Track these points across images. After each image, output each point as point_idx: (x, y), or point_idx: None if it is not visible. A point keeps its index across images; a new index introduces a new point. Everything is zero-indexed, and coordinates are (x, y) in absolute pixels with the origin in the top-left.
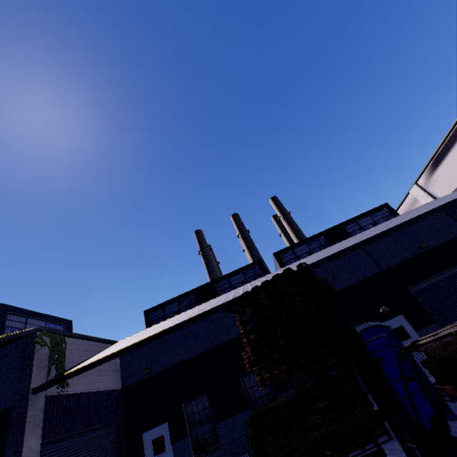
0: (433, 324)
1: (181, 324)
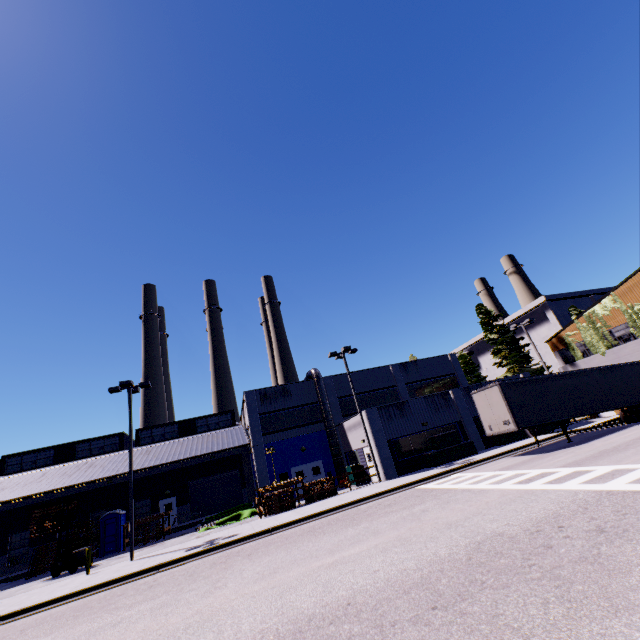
0: (187, 504)
1: (15, 499)
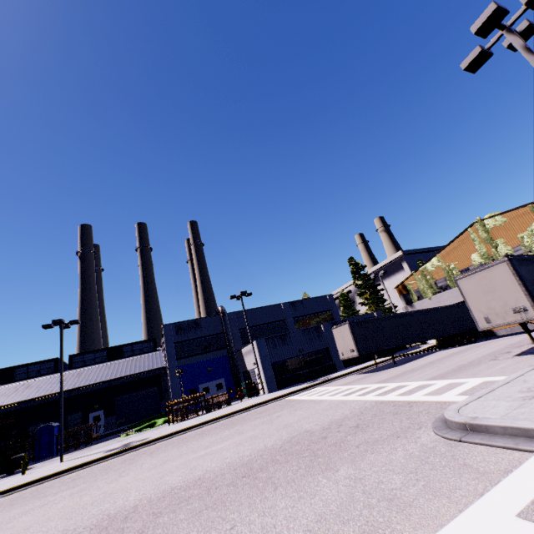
0: (114, 415)
1: None
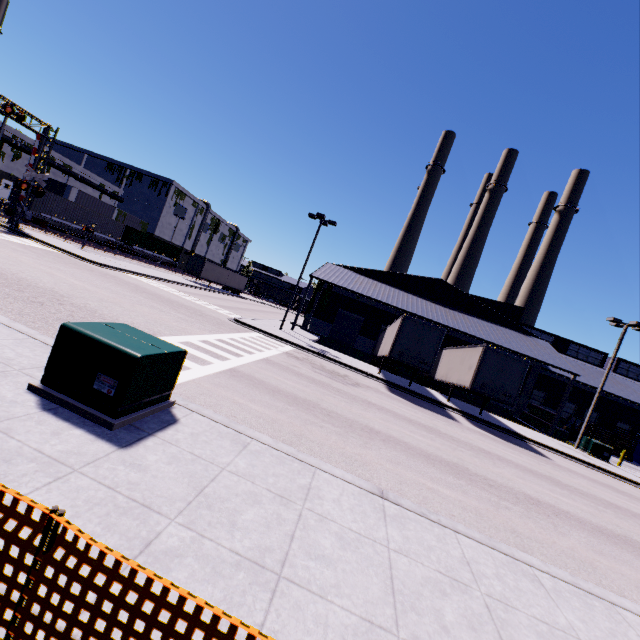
0: None
1: (606, 392)
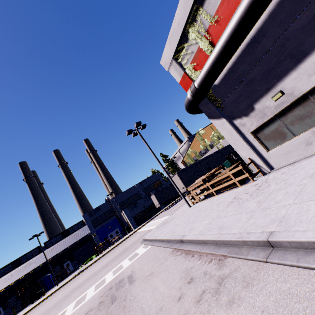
0: (75, 261)
1: (5, 287)
